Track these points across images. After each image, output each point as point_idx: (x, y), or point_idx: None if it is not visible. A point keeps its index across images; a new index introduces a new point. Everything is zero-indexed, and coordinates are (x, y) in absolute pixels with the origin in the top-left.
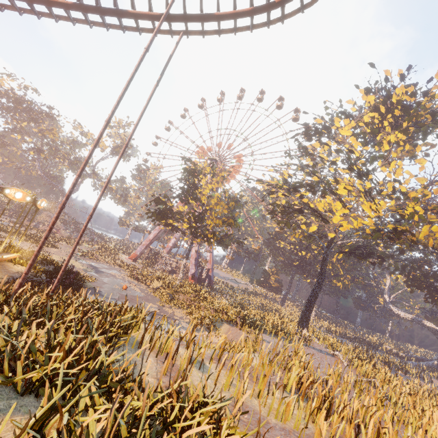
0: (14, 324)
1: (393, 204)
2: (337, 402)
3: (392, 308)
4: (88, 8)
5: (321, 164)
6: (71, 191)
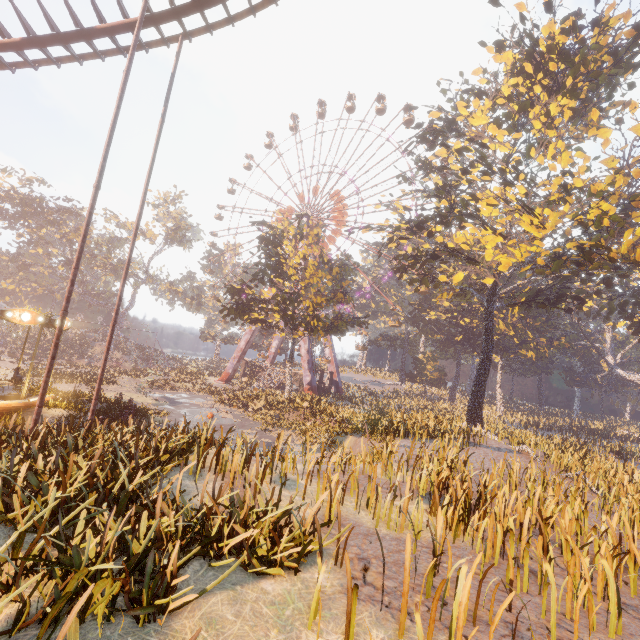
0: (15, 460)
1: (567, 210)
2: (488, 500)
3: (621, 373)
4: (43, 40)
5: (455, 180)
6: (70, 290)
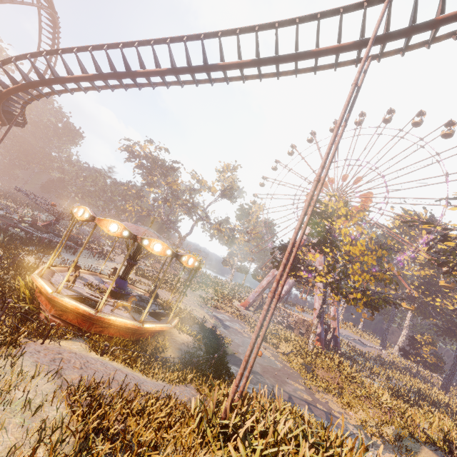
0: None
1: None
2: None
3: None
4: (267, 60)
5: None
6: (281, 274)
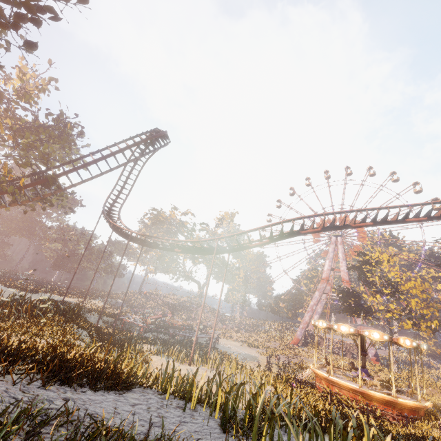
0: None
1: None
2: None
3: None
4: (436, 219)
5: None
6: None
